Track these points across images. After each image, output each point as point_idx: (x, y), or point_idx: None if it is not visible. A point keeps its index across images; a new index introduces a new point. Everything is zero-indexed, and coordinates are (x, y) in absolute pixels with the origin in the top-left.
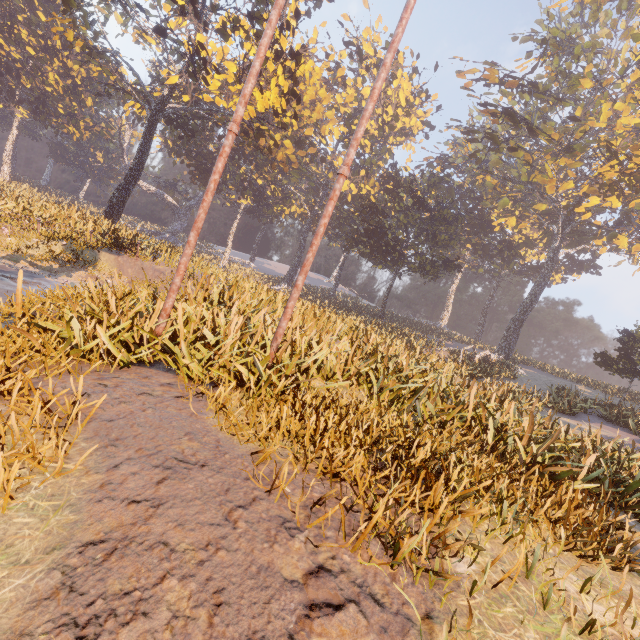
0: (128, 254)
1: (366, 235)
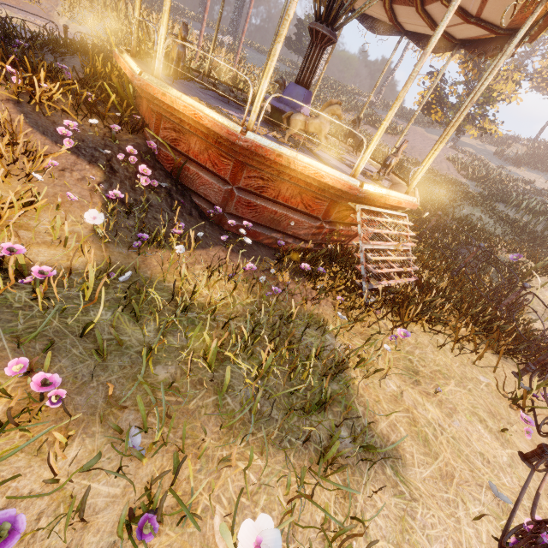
0: None
1: None
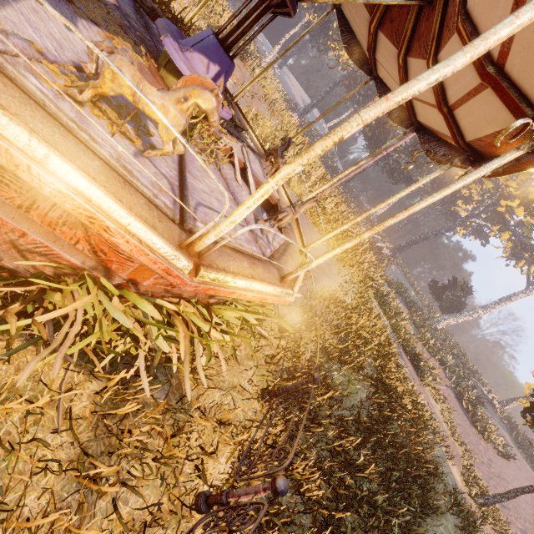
0: (241, 60)
1: (377, 123)
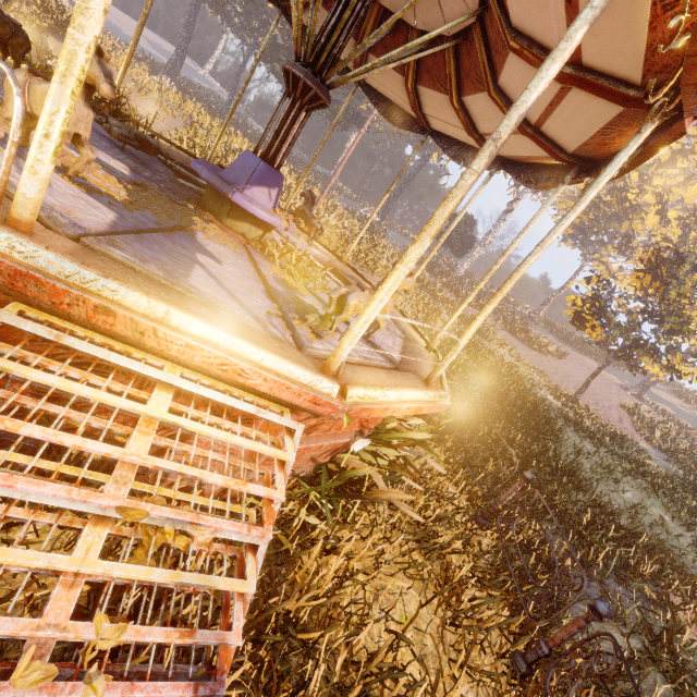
0: None
1: (288, 56)
